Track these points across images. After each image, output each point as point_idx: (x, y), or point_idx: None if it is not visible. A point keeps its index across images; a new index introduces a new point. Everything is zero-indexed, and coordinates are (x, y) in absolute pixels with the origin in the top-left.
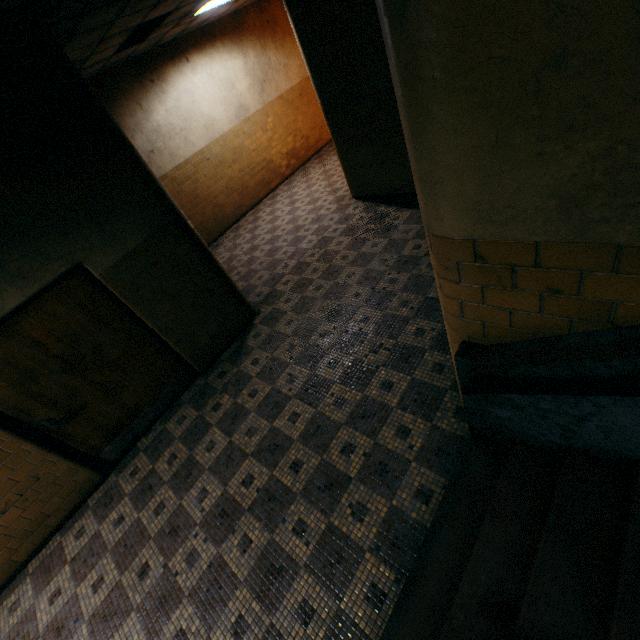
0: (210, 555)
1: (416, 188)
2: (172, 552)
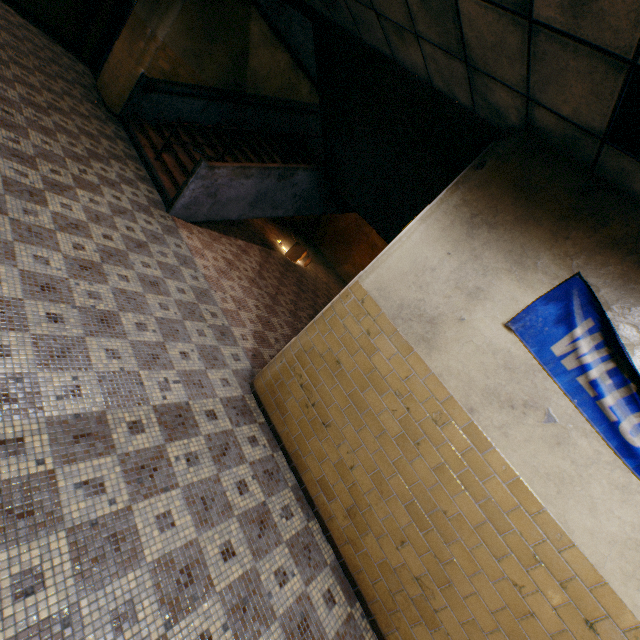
0: (50, 121)
1: (158, 22)
2: (19, 111)
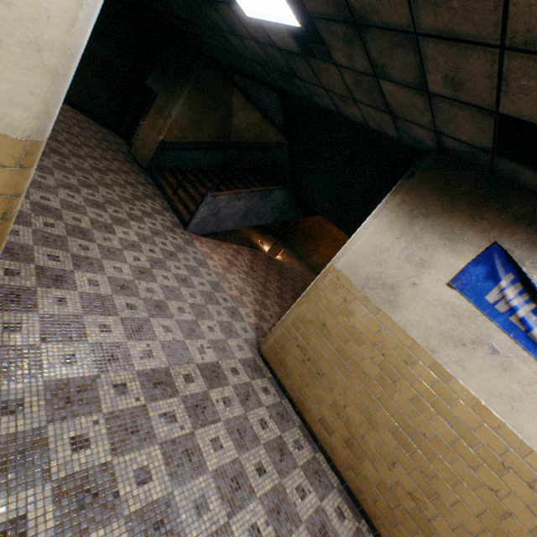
0: (108, 178)
1: (172, 106)
2: (91, 175)
